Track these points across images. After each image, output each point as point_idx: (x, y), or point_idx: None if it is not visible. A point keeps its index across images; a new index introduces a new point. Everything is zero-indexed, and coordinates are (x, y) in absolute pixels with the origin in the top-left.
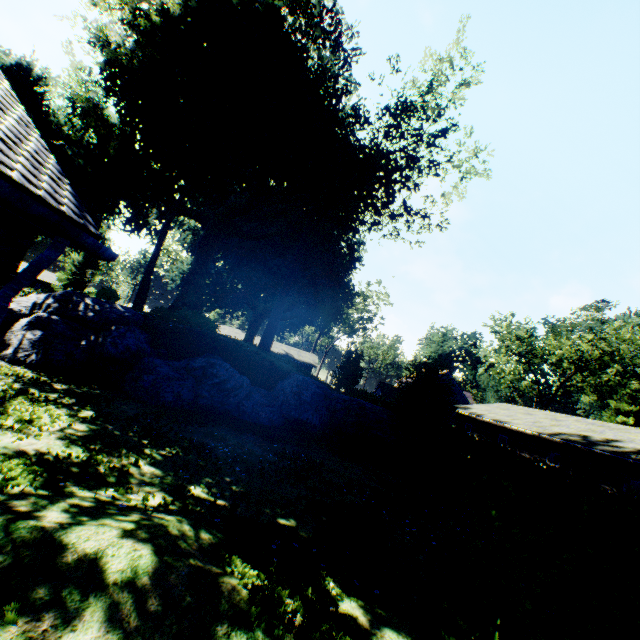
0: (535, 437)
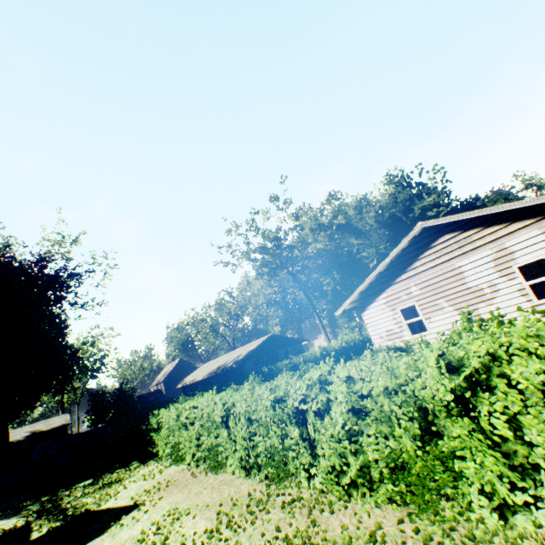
0: (208, 377)
